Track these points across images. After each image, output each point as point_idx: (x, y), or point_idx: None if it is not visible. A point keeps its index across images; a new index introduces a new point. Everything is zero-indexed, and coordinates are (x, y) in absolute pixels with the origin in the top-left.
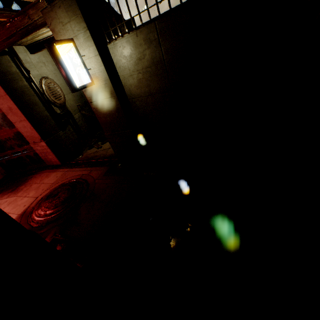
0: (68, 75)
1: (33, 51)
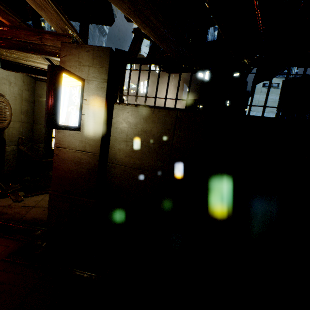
0: (57, 106)
1: (7, 67)
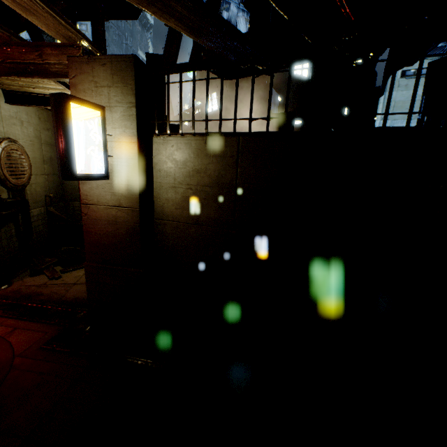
0: (70, 150)
1: (14, 100)
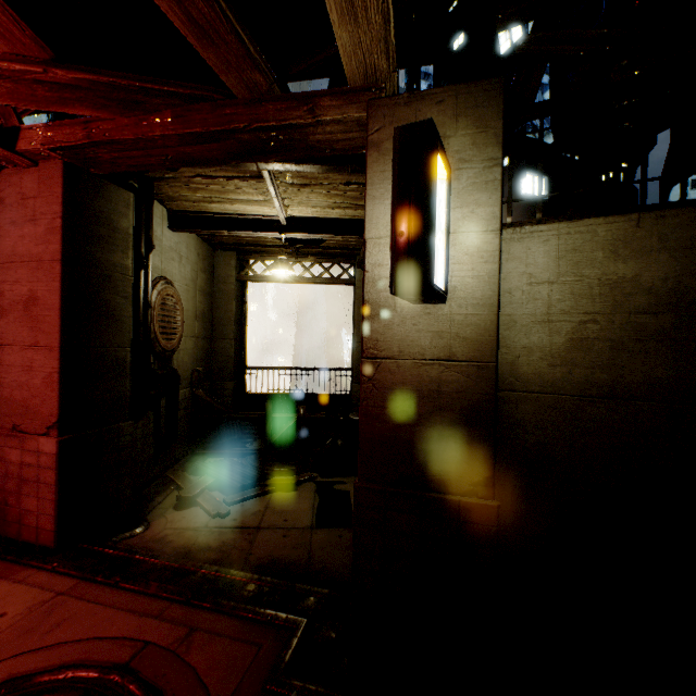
0: (429, 229)
1: (179, 225)
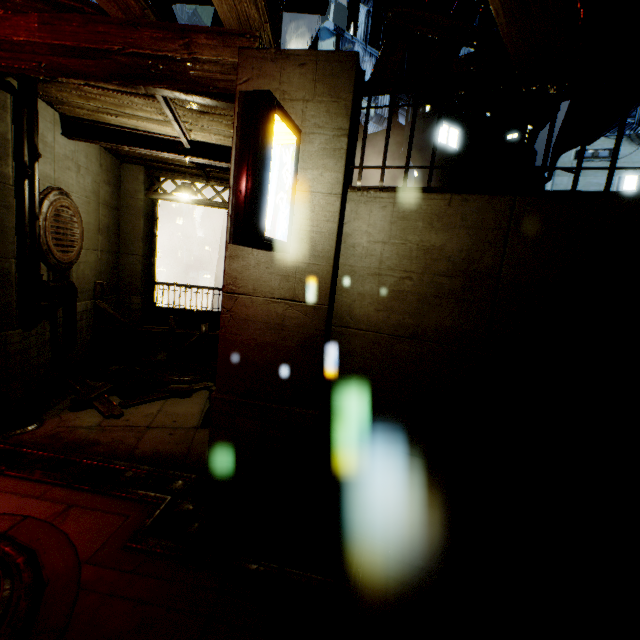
0: (262, 192)
1: (75, 133)
